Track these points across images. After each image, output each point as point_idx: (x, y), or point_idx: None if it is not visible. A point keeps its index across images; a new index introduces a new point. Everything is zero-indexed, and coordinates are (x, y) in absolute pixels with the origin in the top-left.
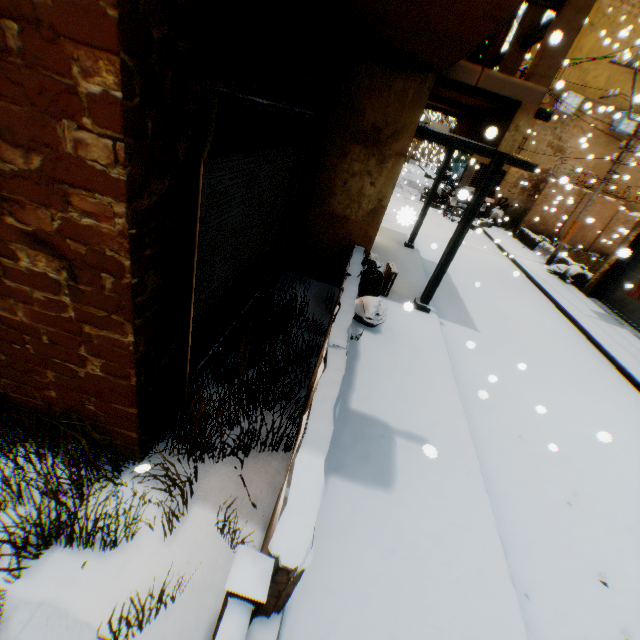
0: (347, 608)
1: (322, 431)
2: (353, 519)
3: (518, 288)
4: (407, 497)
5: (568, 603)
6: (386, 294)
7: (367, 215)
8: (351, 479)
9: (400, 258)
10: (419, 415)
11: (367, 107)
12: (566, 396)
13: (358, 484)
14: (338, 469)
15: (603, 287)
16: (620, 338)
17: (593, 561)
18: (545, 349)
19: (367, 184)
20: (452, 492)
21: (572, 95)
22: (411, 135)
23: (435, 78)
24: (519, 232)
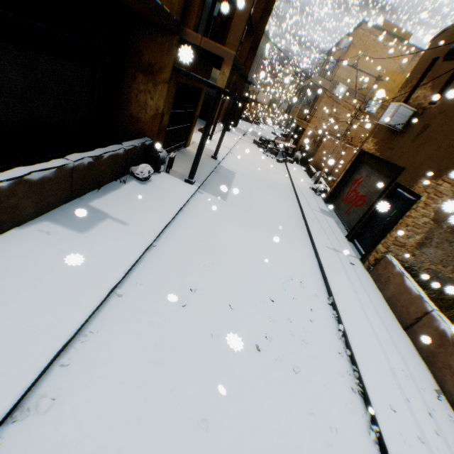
0: (11, 257)
1: (14, 174)
2: (46, 236)
3: (280, 191)
4: (90, 237)
5: (161, 291)
6: (168, 171)
7: (151, 118)
8: (60, 224)
9: (200, 161)
10: (134, 215)
11: (144, 51)
12: (257, 235)
13: (63, 227)
14: (56, 220)
15: (333, 197)
16: (325, 221)
17: (195, 284)
18: (267, 216)
19: (149, 98)
20: (123, 242)
21: (342, 85)
22: (169, 71)
23: (178, 39)
24: (308, 167)
